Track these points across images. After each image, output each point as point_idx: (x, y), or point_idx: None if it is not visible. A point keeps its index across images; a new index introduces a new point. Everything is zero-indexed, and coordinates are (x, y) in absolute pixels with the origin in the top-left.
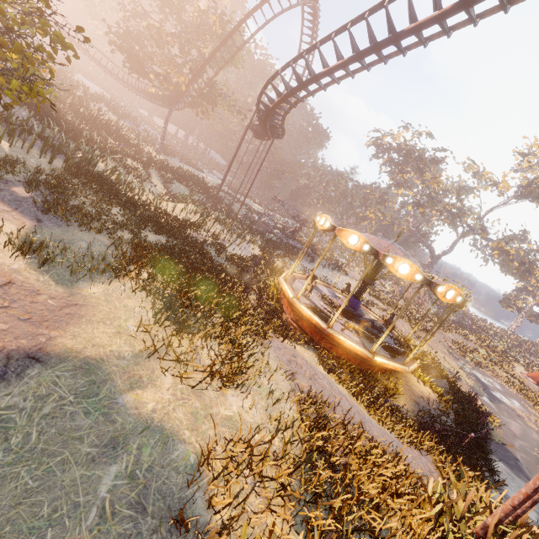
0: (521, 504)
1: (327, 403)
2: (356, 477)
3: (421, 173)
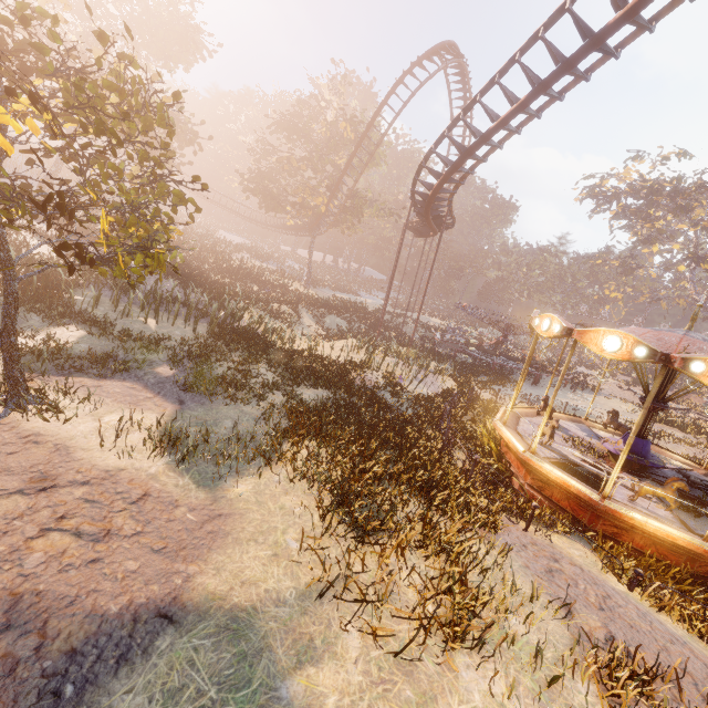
0: None
1: (660, 676)
2: None
3: (686, 213)
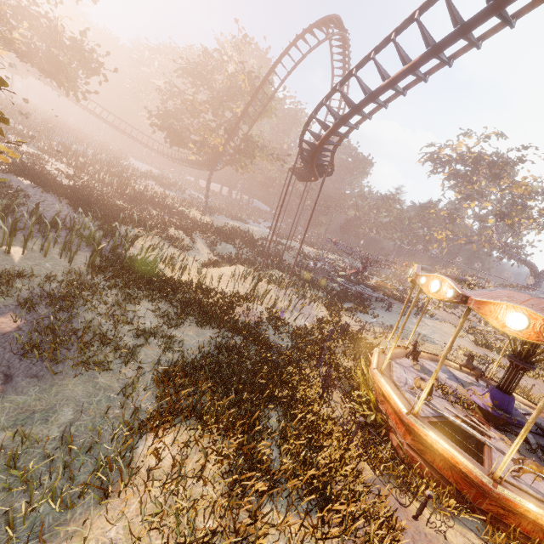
0: None
1: None
2: None
3: (499, 180)
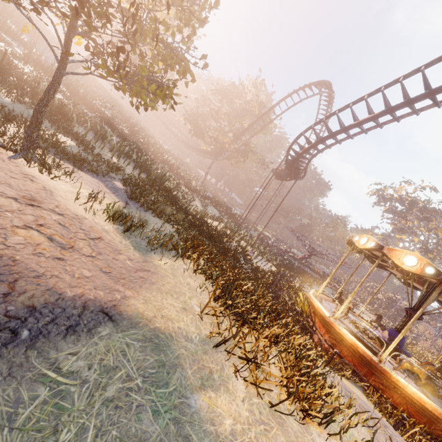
0: None
1: None
2: None
3: (427, 221)
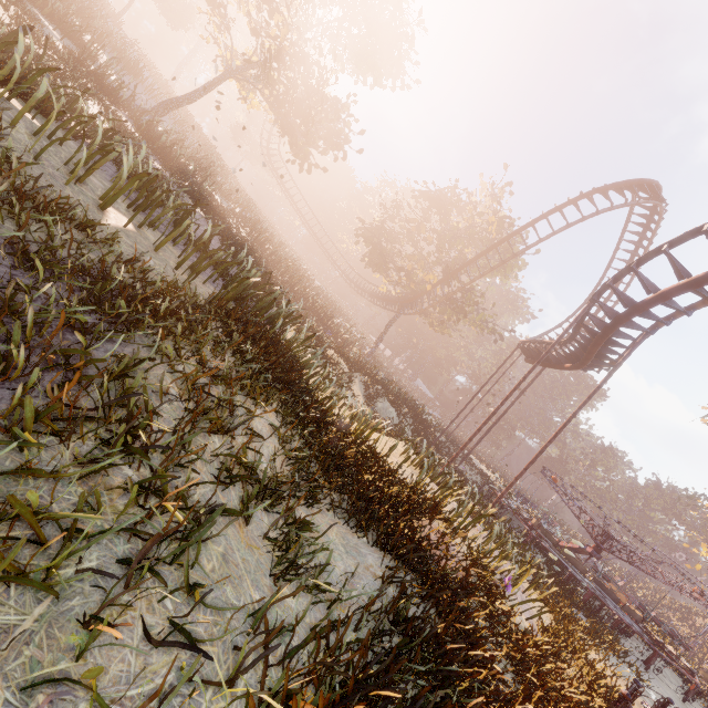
0: None
1: None
2: None
3: None
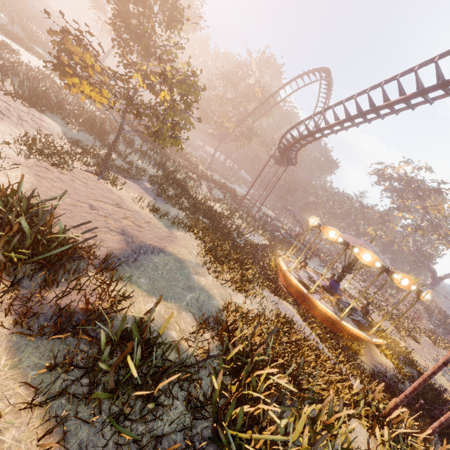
0: (410, 393)
1: (295, 323)
2: (304, 355)
3: (420, 200)
